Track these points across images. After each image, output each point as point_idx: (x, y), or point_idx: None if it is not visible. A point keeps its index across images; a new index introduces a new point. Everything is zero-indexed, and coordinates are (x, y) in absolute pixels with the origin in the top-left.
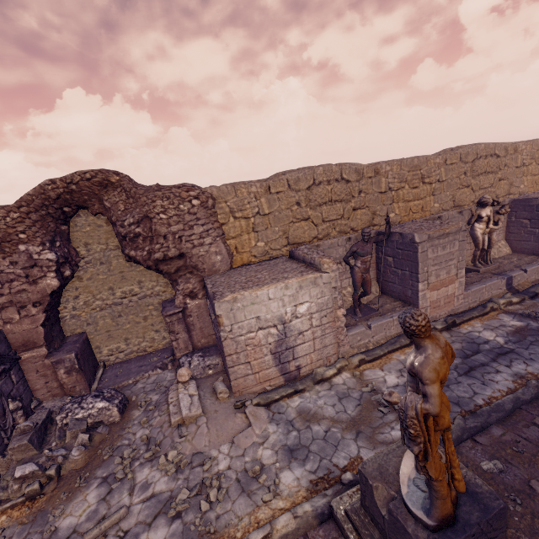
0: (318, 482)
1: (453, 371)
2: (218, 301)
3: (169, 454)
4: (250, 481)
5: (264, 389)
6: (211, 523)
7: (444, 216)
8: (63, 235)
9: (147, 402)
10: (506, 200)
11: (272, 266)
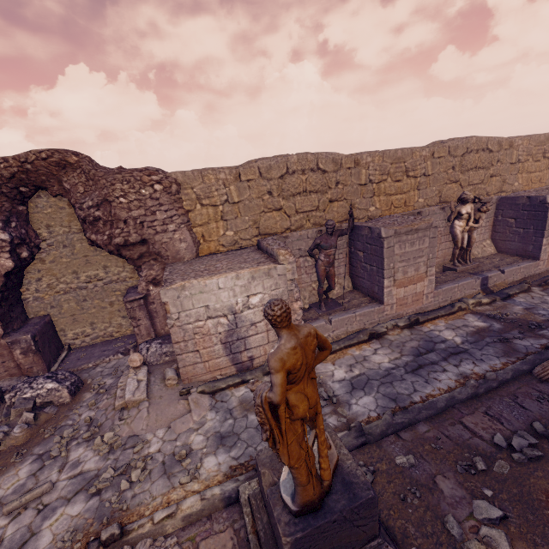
0: (237, 468)
1: (401, 368)
2: (164, 289)
3: (105, 435)
4: (174, 464)
5: (214, 378)
6: (126, 501)
7: (424, 212)
8: (21, 216)
9: (101, 386)
10: (494, 198)
11: (236, 256)
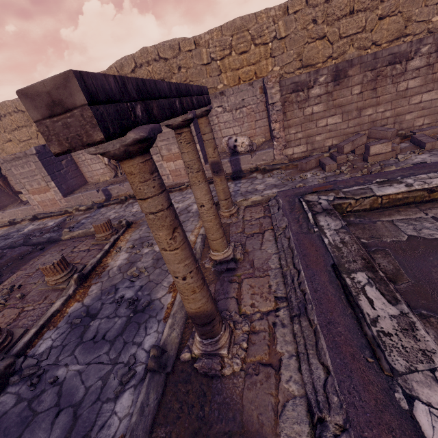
0: None
1: None
2: None
3: None
4: None
5: None
6: None
7: None
8: None
9: None
10: None
11: None
